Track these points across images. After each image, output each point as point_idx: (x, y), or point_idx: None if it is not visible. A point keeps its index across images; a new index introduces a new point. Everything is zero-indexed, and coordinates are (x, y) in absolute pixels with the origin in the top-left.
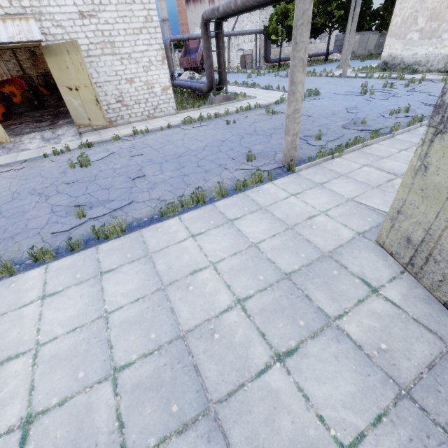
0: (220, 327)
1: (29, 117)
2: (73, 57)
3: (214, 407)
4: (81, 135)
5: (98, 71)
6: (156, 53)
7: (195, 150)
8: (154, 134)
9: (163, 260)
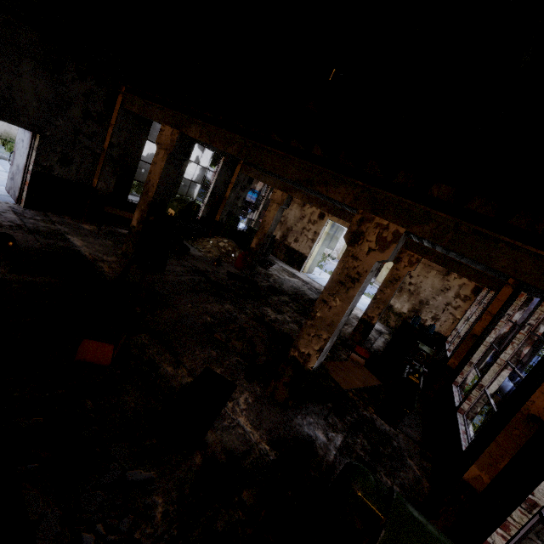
0: None
1: None
2: None
3: None
4: (373, 283)
5: None
6: None
7: None
8: None
9: None
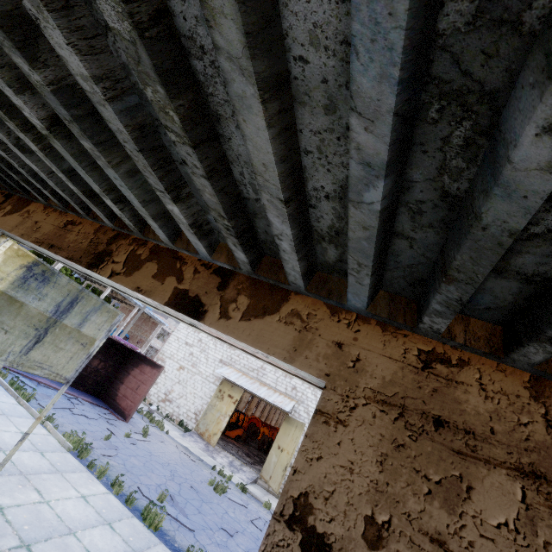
0: None
1: (248, 449)
2: (296, 431)
3: None
4: (254, 483)
5: None
6: None
7: None
8: None
9: None
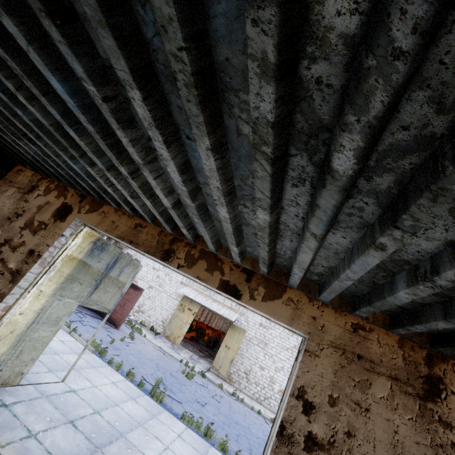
0: (134, 452)
1: (200, 346)
2: (239, 335)
3: (100, 450)
4: (208, 371)
5: (248, 349)
6: (290, 366)
7: (252, 431)
8: (243, 405)
9: (155, 422)
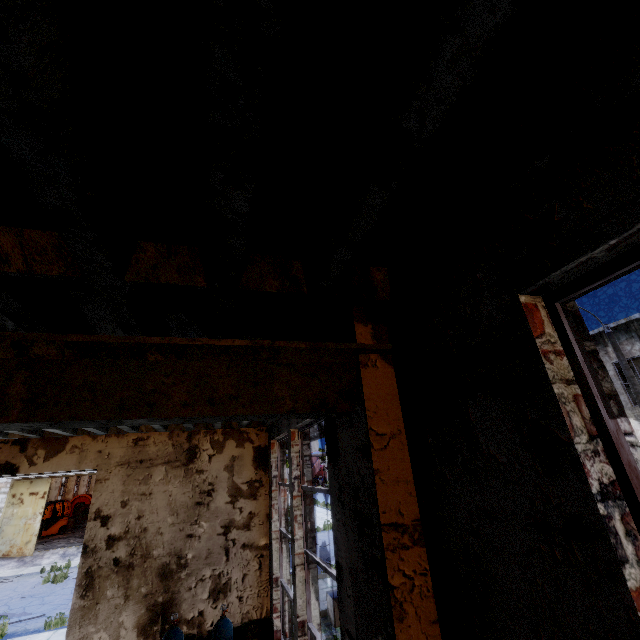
0: None
1: (82, 531)
2: None
3: None
4: None
5: None
6: None
7: None
8: None
9: None
